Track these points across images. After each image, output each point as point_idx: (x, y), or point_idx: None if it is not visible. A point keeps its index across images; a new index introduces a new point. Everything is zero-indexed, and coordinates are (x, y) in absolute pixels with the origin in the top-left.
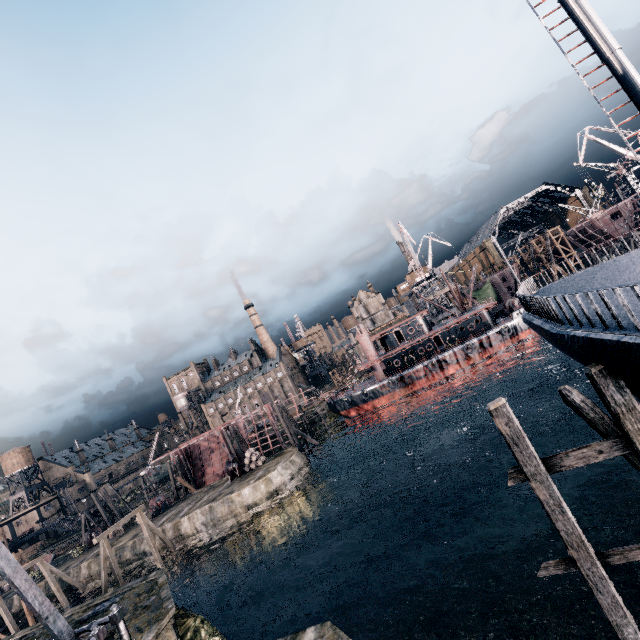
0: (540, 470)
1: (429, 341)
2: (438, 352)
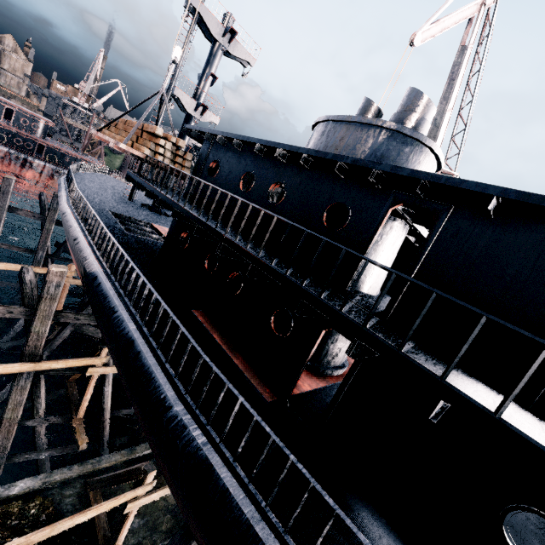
0: (5, 207)
1: (33, 142)
2: (32, 155)
